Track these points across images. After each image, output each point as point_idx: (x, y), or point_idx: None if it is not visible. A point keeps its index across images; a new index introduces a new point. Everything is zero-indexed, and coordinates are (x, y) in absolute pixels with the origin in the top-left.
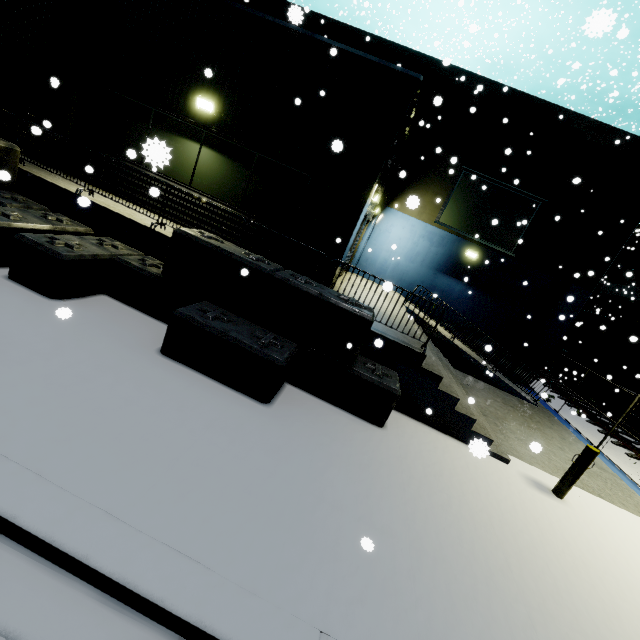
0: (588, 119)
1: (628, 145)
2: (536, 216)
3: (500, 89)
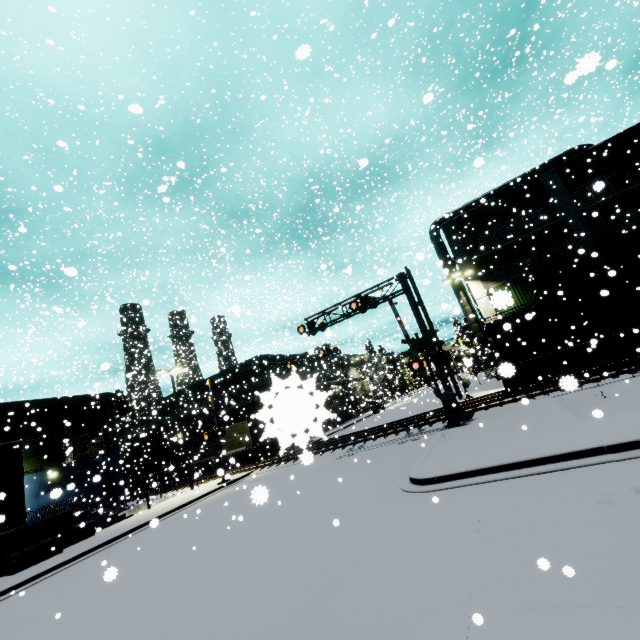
0: (69, 397)
1: (91, 398)
2: (73, 438)
3: (17, 403)
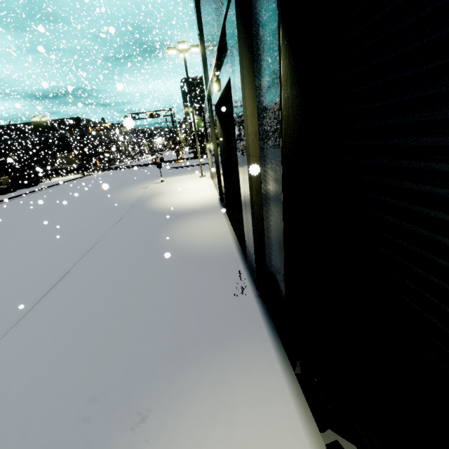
0: None
1: None
2: None
3: None
